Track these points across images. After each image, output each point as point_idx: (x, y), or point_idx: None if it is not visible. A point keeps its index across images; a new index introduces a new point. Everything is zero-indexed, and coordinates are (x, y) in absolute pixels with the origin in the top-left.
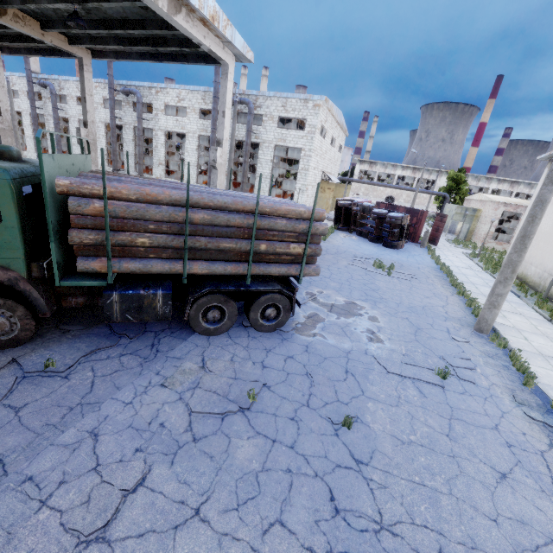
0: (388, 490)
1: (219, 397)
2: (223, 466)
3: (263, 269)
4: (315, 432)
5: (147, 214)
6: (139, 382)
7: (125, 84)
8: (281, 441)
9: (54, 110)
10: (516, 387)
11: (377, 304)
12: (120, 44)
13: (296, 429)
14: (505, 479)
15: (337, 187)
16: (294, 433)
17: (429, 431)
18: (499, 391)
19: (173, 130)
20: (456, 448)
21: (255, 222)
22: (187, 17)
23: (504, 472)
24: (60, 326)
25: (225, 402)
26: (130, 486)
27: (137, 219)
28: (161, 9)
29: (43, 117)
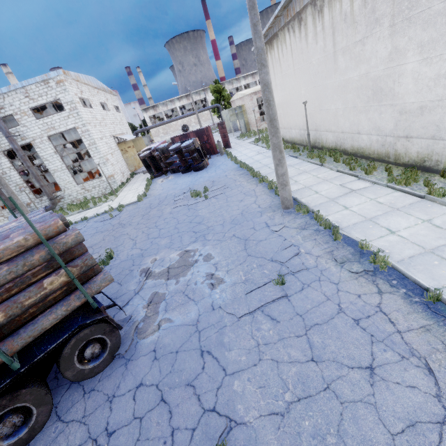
0: None
1: None
2: None
3: (27, 334)
4: None
5: None
6: None
7: None
8: None
9: None
10: (332, 247)
11: (206, 238)
12: None
13: None
14: (374, 374)
15: (136, 141)
16: None
17: (297, 370)
18: (324, 262)
19: None
20: (325, 371)
21: None
22: None
23: (369, 364)
24: None
25: None
26: None
27: None
28: None
29: None
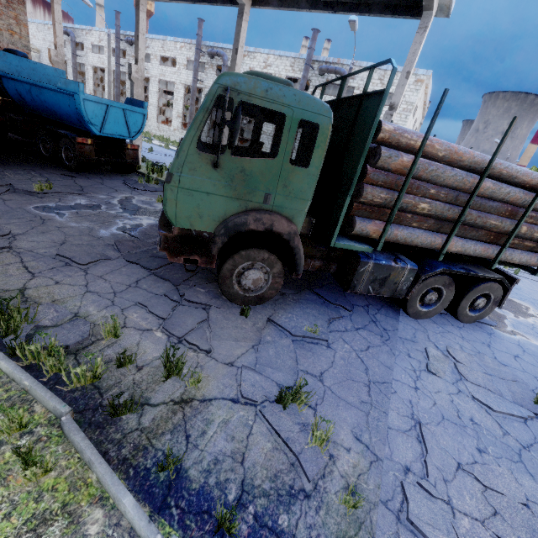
0: None
1: (495, 395)
2: None
3: (508, 254)
4: None
5: (443, 176)
6: (402, 363)
7: (212, 45)
8: None
9: None
10: None
11: (537, 305)
12: None
13: None
14: None
15: None
16: None
17: None
18: None
19: None
20: None
21: (536, 199)
22: None
23: None
24: None
25: (509, 402)
26: (524, 500)
27: (427, 181)
28: None
29: None
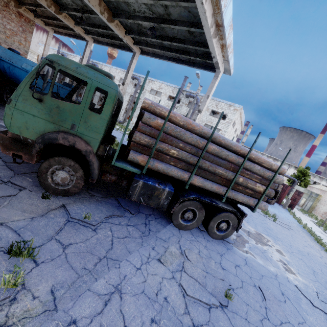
0: None
1: (200, 285)
2: None
3: (234, 194)
4: None
5: (184, 136)
6: (142, 251)
7: (134, 74)
8: None
9: None
10: None
11: (276, 241)
12: (162, 49)
13: None
14: None
15: None
16: None
17: None
18: None
19: None
20: None
21: (244, 162)
22: (217, 41)
23: None
24: (88, 190)
25: (206, 292)
26: None
27: (176, 137)
28: (209, 33)
29: None
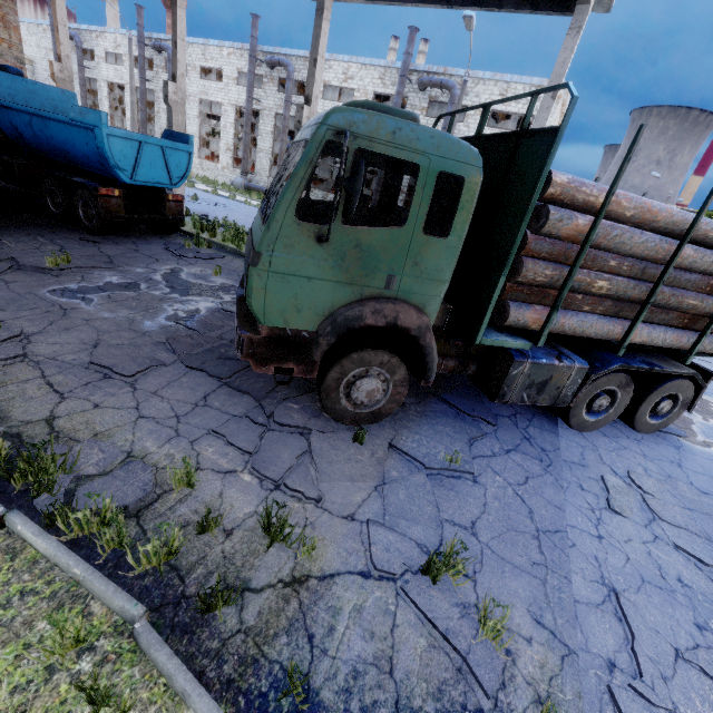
0: None
1: (702, 539)
2: None
3: (707, 342)
4: None
5: (629, 243)
6: (574, 500)
7: (272, 51)
8: None
9: None
10: None
11: None
12: None
13: None
14: None
15: None
16: None
17: None
18: None
19: None
20: None
21: None
22: None
23: None
24: None
25: None
26: None
27: (607, 250)
28: None
29: None
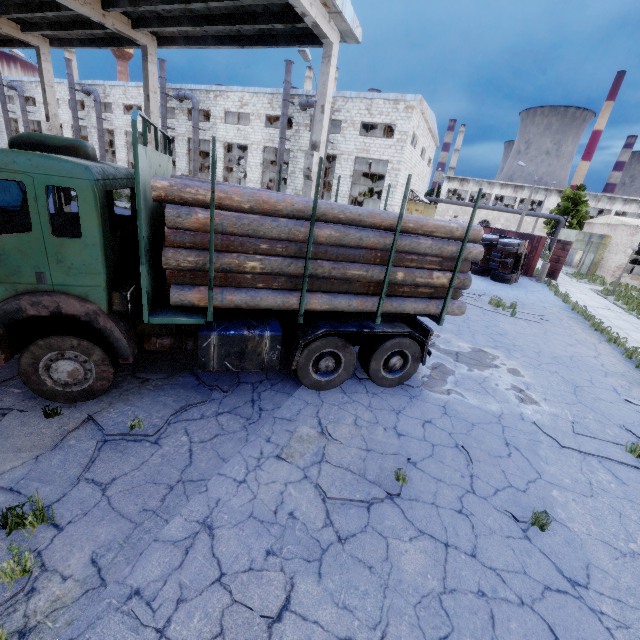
0: (632, 631)
1: (354, 476)
2: (389, 582)
3: (396, 305)
4: (497, 533)
5: (261, 229)
6: (248, 452)
7: (179, 88)
8: (455, 545)
9: (98, 120)
10: None
11: (511, 353)
12: (196, 24)
13: (470, 527)
14: None
15: (425, 208)
16: (469, 533)
17: None
18: None
19: (233, 141)
20: None
21: (395, 242)
22: None
23: None
24: (136, 373)
25: (365, 483)
26: (274, 612)
27: (248, 236)
28: None
29: (84, 131)
